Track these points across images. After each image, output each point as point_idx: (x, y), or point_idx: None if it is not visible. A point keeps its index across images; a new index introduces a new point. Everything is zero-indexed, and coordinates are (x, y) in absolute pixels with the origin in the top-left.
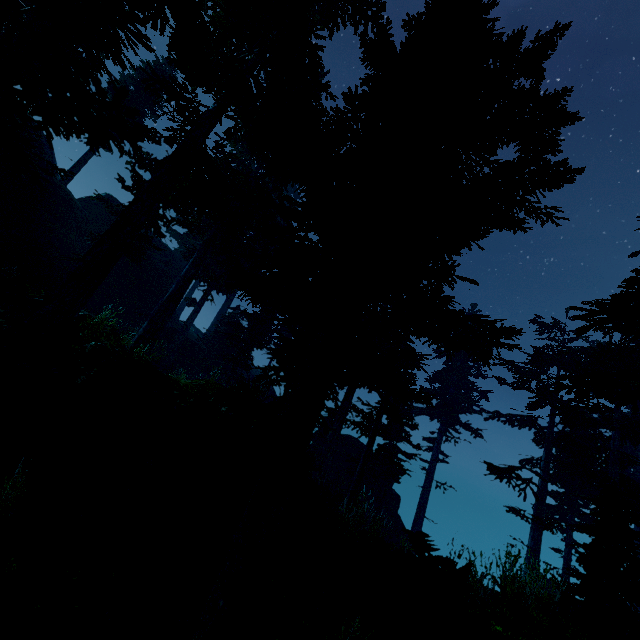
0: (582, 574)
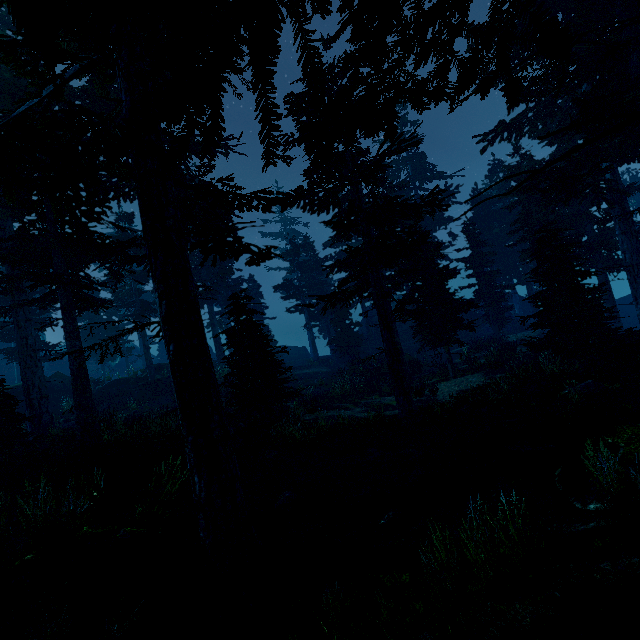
0: None
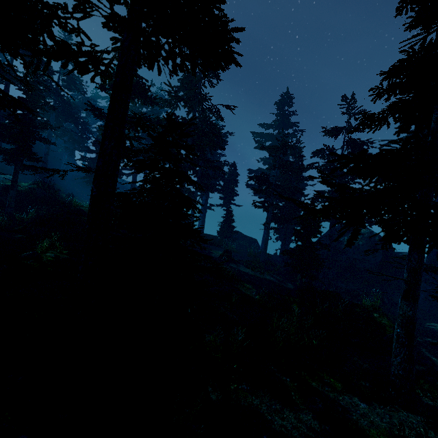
0: None
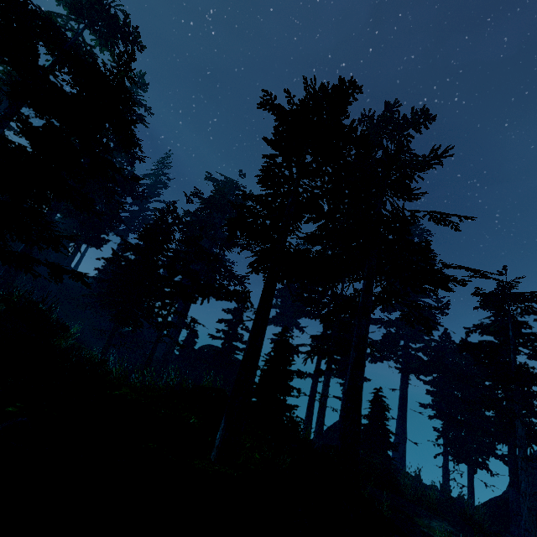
0: None
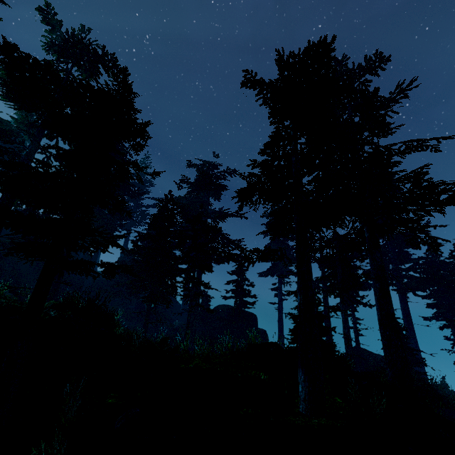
0: (290, 331)
